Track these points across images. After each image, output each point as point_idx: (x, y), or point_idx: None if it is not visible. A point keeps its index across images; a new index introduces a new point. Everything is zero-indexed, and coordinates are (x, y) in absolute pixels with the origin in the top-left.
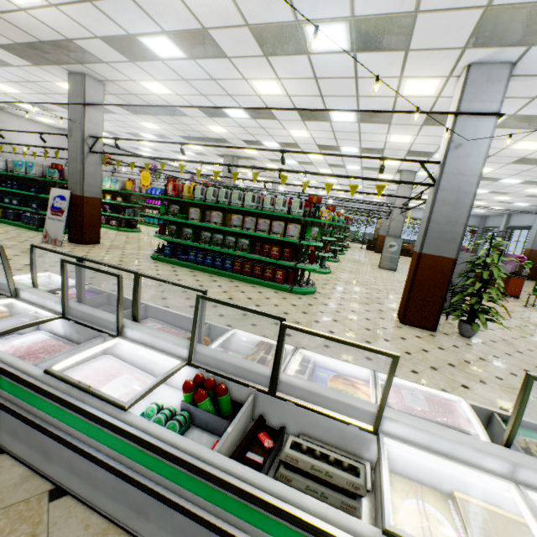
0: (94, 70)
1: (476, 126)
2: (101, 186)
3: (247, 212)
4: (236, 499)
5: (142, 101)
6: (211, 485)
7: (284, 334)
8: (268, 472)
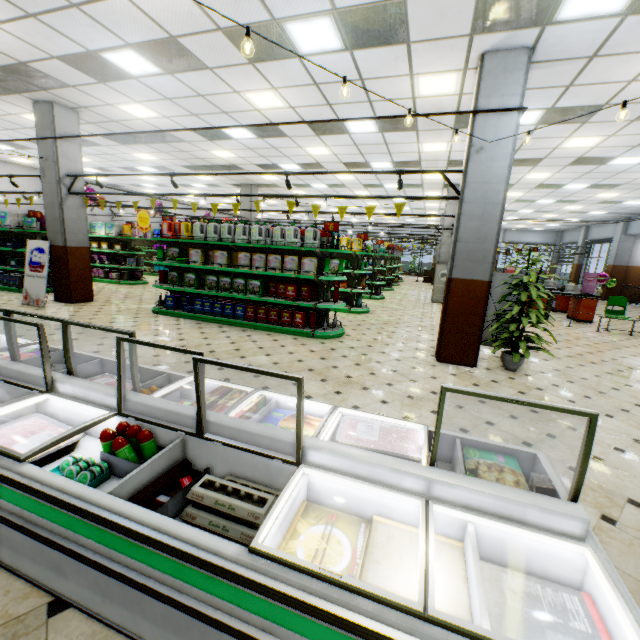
0: (61, 96)
1: (497, 125)
2: (87, 233)
3: (258, 249)
4: (123, 538)
5: (127, 128)
6: (100, 526)
7: (198, 369)
8: (180, 514)
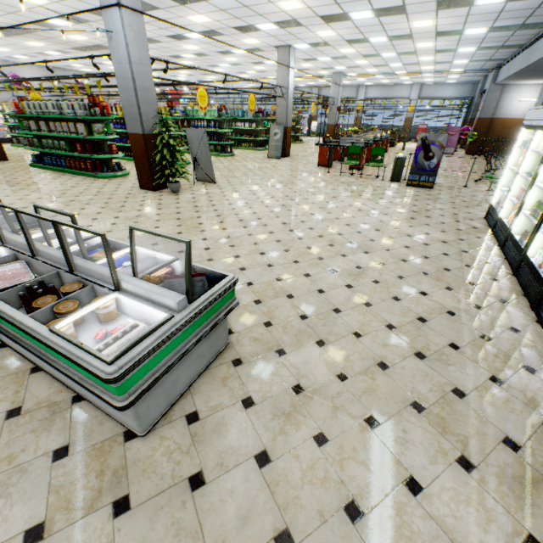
0: None
1: (112, 18)
2: None
3: (67, 119)
4: None
5: None
6: None
7: None
8: None
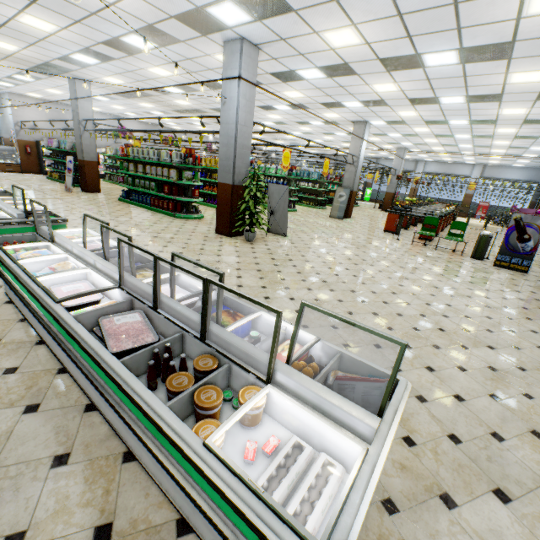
0: (75, 75)
1: (230, 87)
2: (96, 153)
3: (161, 164)
4: None
5: (119, 89)
6: None
7: None
8: None
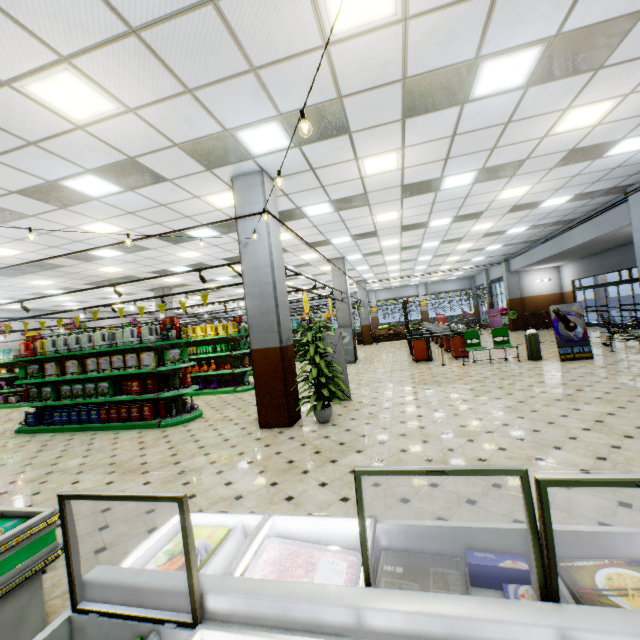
0: None
1: (253, 225)
2: None
3: (112, 352)
4: None
5: (4, 264)
6: None
7: None
8: None
